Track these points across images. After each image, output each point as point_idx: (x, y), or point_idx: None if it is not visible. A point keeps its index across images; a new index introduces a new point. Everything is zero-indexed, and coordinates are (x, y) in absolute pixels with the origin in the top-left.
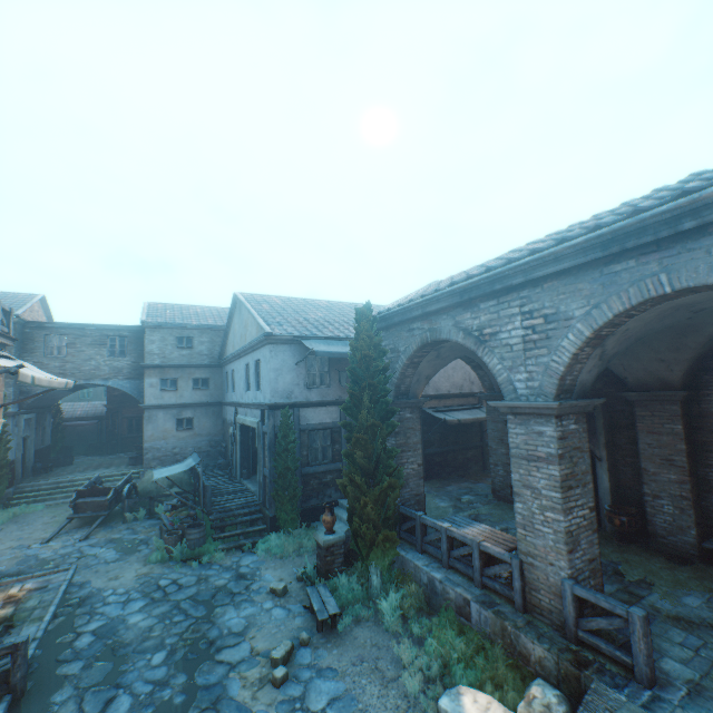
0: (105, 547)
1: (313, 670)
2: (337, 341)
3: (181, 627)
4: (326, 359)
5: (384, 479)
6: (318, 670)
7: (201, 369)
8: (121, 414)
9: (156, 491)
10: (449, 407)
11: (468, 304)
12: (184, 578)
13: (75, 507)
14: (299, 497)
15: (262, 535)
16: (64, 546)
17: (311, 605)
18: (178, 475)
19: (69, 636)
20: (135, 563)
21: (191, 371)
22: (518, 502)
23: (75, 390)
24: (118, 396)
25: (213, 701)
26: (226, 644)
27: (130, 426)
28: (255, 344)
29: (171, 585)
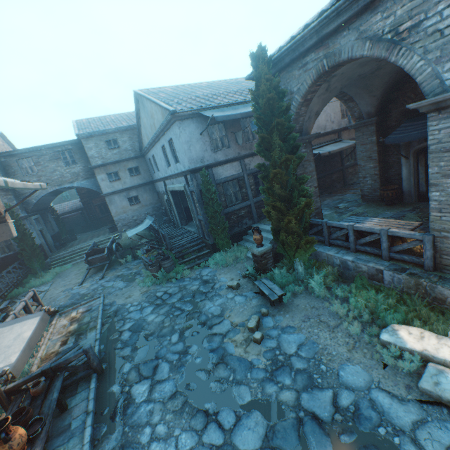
0: (115, 281)
1: (278, 329)
2: (227, 108)
3: (181, 318)
4: (222, 125)
5: (301, 201)
6: (281, 329)
7: (130, 161)
8: (92, 204)
9: (132, 244)
10: (317, 145)
11: (378, 3)
12: (170, 290)
13: (88, 263)
14: (227, 228)
15: (208, 256)
16: (91, 285)
17: (260, 291)
18: (142, 232)
19: (116, 334)
20: (137, 286)
21: (124, 164)
22: (434, 192)
23: (56, 195)
24: (85, 193)
25: (220, 358)
26: (214, 323)
27: (101, 210)
28: (164, 127)
29: (164, 295)
